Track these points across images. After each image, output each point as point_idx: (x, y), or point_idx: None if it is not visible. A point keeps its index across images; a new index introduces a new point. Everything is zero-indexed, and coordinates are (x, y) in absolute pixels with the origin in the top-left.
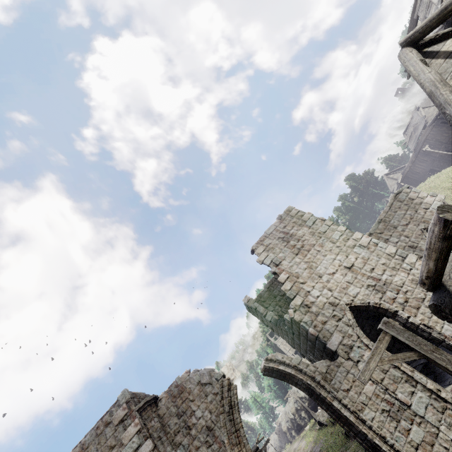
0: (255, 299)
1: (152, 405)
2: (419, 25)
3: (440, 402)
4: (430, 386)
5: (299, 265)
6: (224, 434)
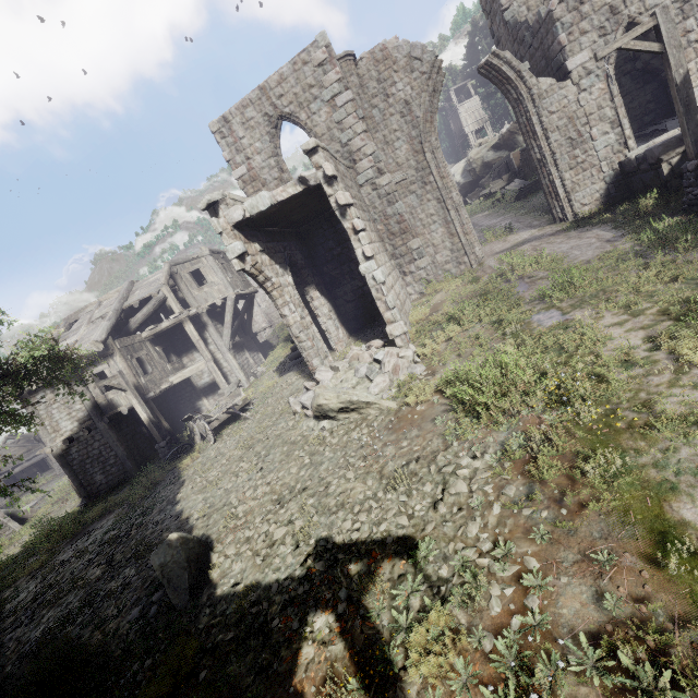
0: None
1: (352, 63)
2: None
3: (620, 147)
4: (626, 133)
5: None
6: (421, 110)
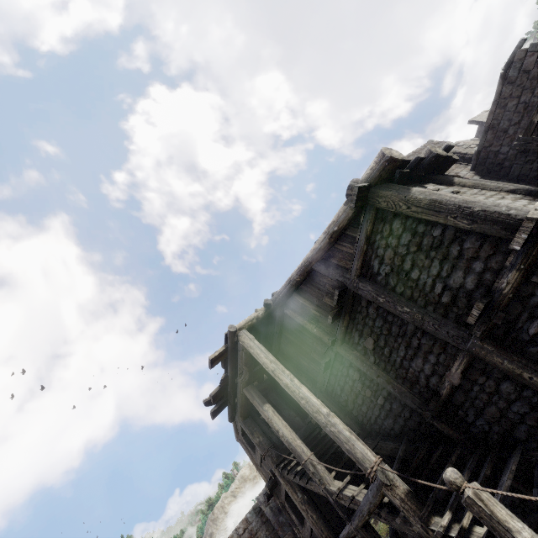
0: None
1: None
2: None
3: None
4: None
5: None
6: None
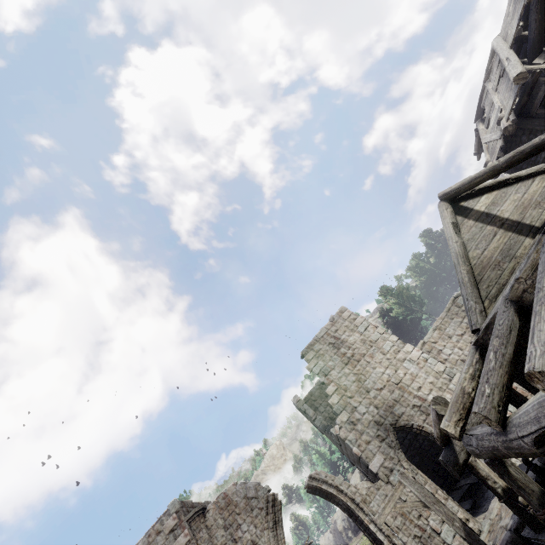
0: (305, 397)
1: (201, 516)
2: (455, 185)
3: None
4: (460, 515)
5: (347, 377)
6: None
